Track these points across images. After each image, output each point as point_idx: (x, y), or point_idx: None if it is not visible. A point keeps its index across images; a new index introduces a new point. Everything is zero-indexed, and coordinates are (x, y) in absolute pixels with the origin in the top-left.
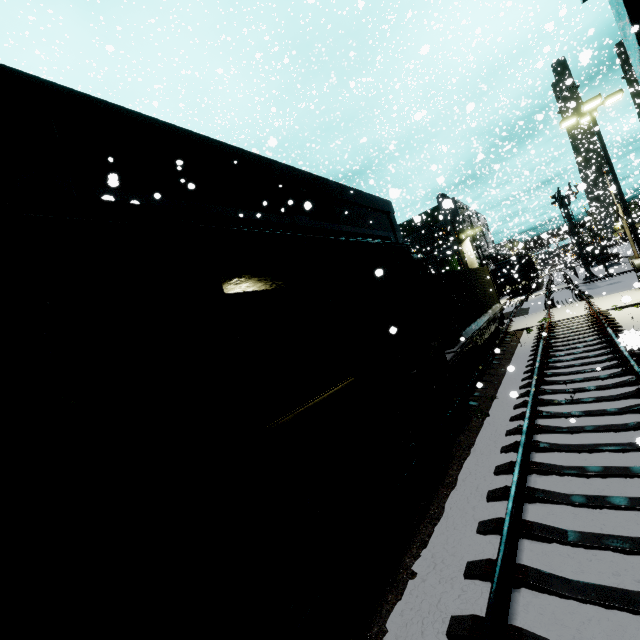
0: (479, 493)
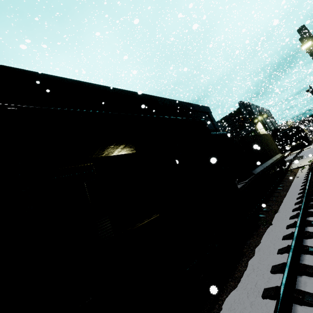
0: (257, 289)
